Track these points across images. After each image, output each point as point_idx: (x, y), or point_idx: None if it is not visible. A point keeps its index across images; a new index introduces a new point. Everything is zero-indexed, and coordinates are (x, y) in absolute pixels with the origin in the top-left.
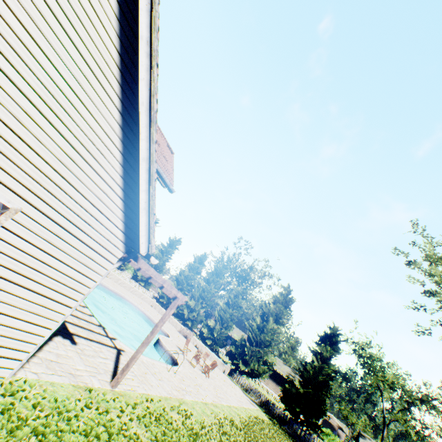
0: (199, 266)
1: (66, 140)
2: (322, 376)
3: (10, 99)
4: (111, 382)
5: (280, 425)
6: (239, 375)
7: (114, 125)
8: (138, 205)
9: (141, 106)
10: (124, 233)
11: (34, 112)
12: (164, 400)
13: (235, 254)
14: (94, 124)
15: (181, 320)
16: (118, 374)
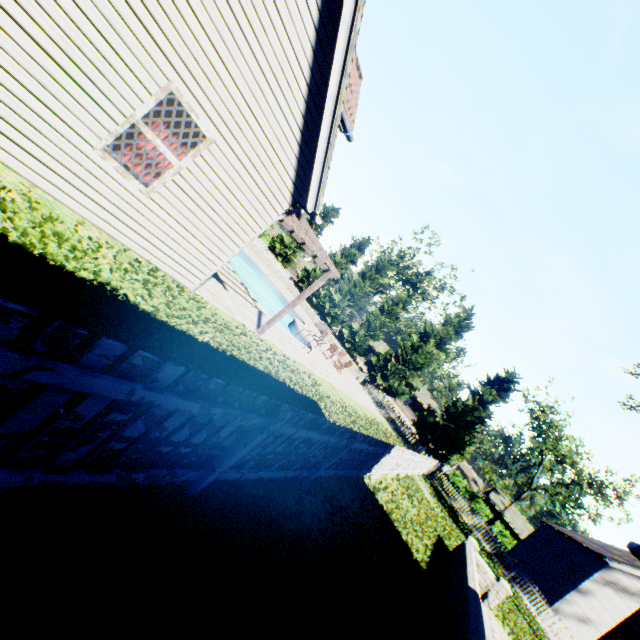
0: (355, 254)
1: (259, 66)
2: (471, 417)
3: (219, 15)
4: (257, 329)
5: (403, 442)
6: (373, 387)
7: (306, 47)
8: (314, 154)
9: (341, 24)
10: (294, 184)
11: (236, 30)
12: (298, 364)
13: (410, 249)
14: (287, 46)
15: (320, 314)
16: (264, 325)
